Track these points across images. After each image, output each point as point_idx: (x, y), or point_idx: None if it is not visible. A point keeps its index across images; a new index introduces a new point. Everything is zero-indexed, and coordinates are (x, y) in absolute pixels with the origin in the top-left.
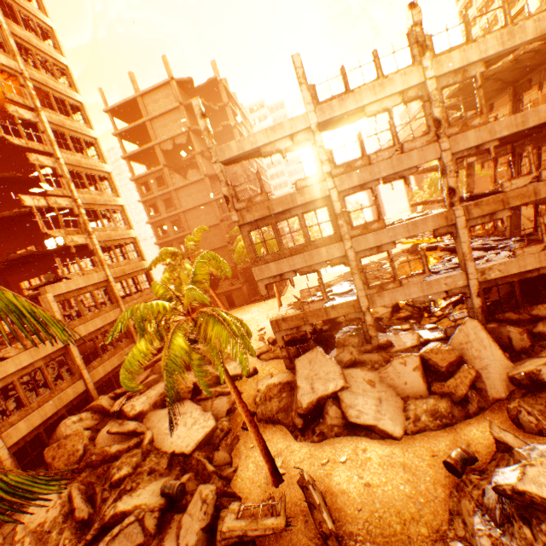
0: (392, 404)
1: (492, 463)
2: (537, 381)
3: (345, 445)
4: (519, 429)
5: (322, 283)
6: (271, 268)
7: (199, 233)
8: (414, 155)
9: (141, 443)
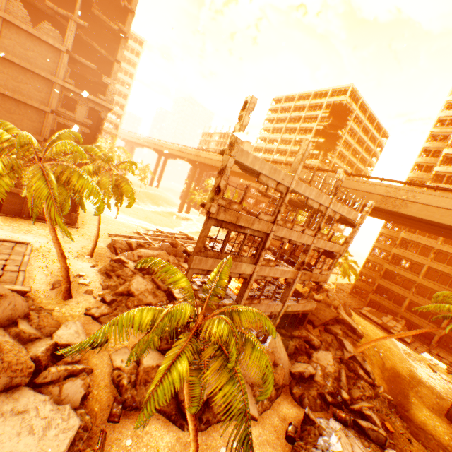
0: (248, 391)
1: (306, 432)
2: (302, 376)
3: (229, 431)
4: (300, 405)
5: (227, 287)
6: (208, 263)
7: (71, 137)
8: (305, 237)
9: None
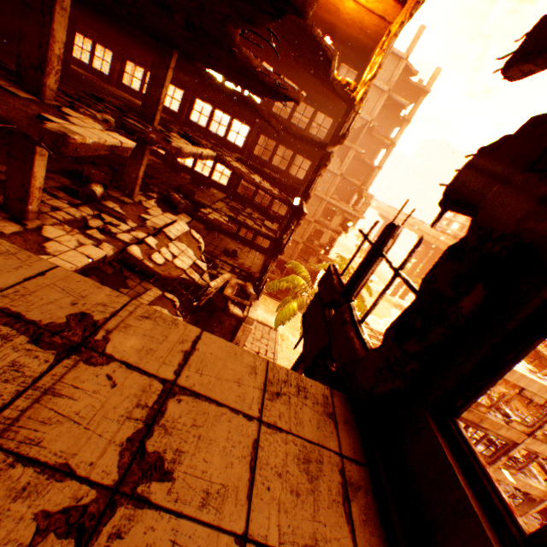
0: None
1: None
2: None
3: None
4: None
5: None
6: None
7: None
8: None
9: None
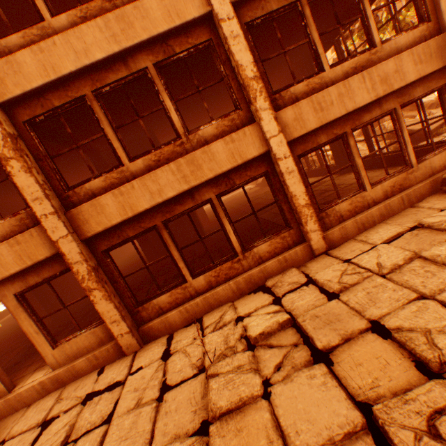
0: None
1: None
2: None
3: None
4: None
5: None
6: None
7: None
8: None
9: None
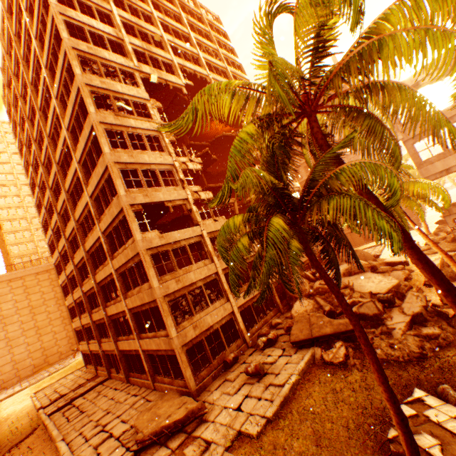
0: None
1: None
2: None
3: None
4: None
5: None
6: (436, 166)
7: None
8: None
9: (344, 288)
